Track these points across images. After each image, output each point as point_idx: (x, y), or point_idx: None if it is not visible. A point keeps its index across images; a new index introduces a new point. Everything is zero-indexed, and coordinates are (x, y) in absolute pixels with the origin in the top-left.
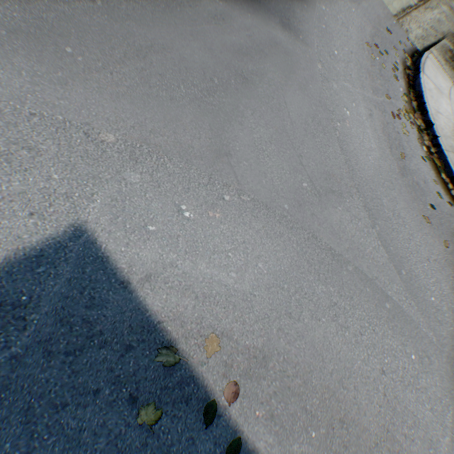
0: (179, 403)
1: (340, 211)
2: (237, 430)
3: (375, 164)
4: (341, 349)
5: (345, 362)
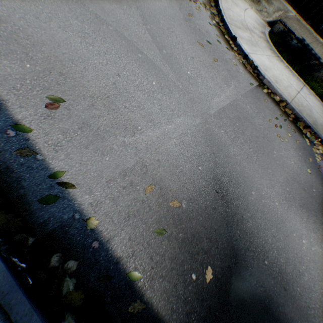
0: None
1: (116, 8)
2: None
3: (162, 8)
4: (81, 50)
5: (81, 56)
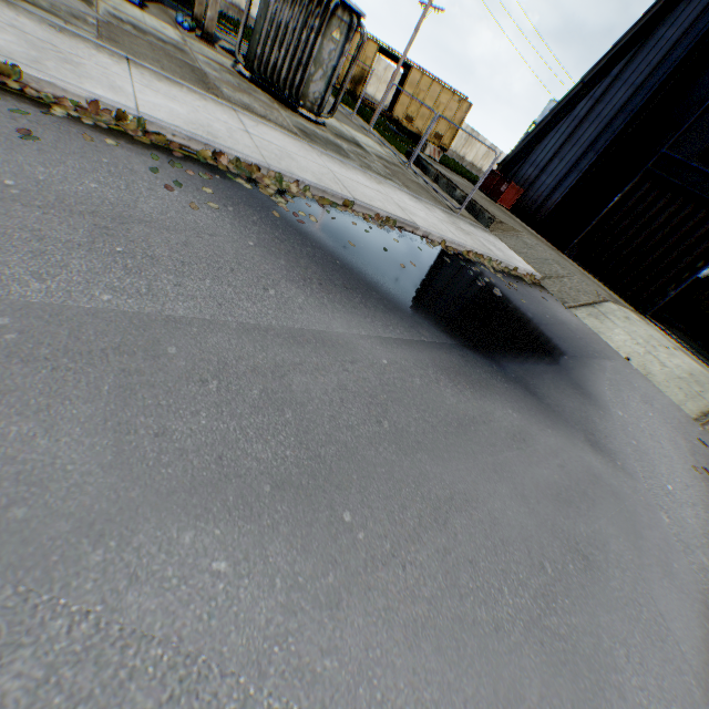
0: None
1: None
2: None
3: None
4: None
5: None
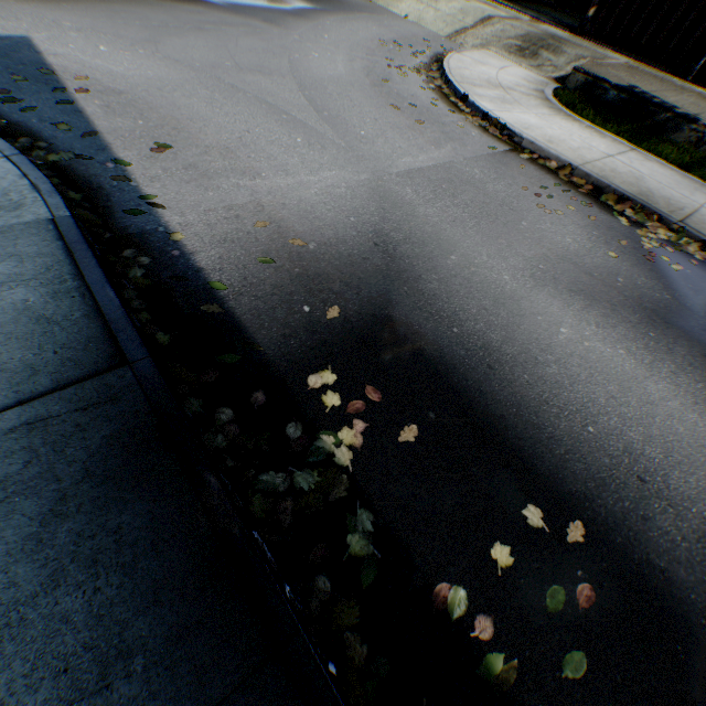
0: (42, 84)
1: (262, 80)
2: (76, 102)
3: (335, 76)
4: (205, 113)
5: (204, 117)
